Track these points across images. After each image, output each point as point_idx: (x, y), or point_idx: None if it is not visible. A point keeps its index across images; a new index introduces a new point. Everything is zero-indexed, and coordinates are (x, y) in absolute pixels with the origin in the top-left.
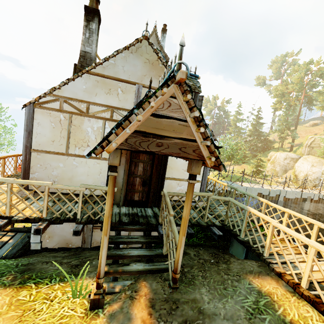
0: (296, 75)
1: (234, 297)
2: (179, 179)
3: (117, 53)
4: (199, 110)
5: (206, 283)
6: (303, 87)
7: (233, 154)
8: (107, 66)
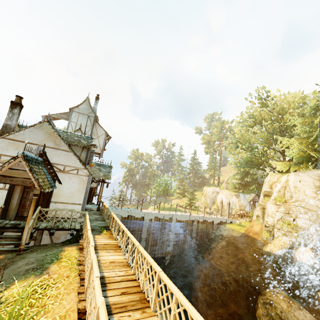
0: (215, 130)
1: (47, 253)
2: (65, 203)
3: (26, 128)
4: (30, 167)
5: (40, 251)
6: (221, 138)
7: (168, 188)
8: (18, 135)
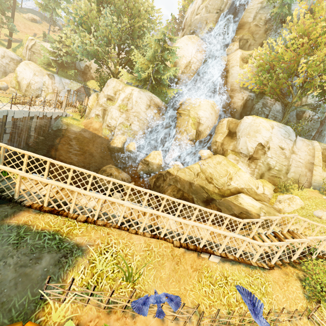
0: None
1: None
2: None
3: None
4: None
5: None
6: None
7: None
8: None
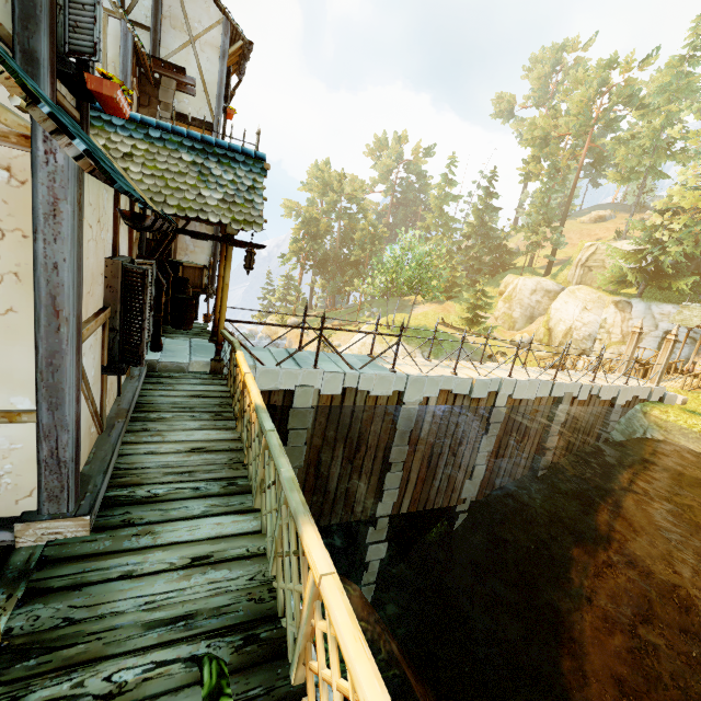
0: (578, 93)
1: None
2: None
3: None
4: None
5: None
6: (589, 126)
7: (422, 277)
8: None
